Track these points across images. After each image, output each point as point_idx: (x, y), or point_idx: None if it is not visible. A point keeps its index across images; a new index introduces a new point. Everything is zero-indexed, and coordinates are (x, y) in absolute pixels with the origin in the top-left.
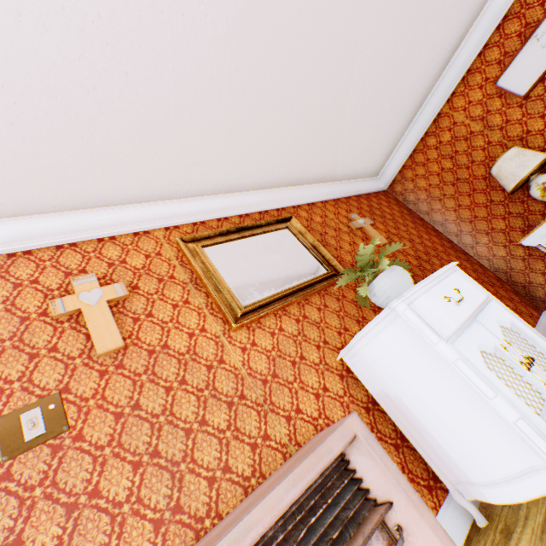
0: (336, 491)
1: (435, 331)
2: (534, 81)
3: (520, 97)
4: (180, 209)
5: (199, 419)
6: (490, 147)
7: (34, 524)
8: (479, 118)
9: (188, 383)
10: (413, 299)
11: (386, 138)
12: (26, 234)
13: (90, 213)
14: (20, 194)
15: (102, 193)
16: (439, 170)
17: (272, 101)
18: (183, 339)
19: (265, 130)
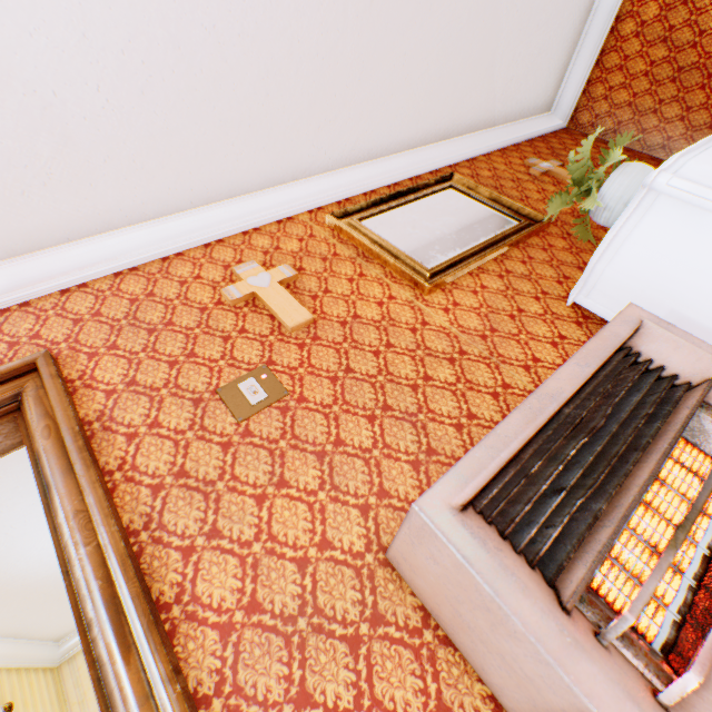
0: (634, 378)
1: None
2: None
3: None
4: (318, 188)
5: (421, 376)
6: None
7: (291, 468)
8: None
9: (395, 346)
10: (676, 169)
11: (558, 44)
12: (172, 236)
13: (227, 205)
14: (157, 188)
15: (234, 177)
16: (647, 66)
17: (407, 8)
18: (373, 309)
19: (402, 56)
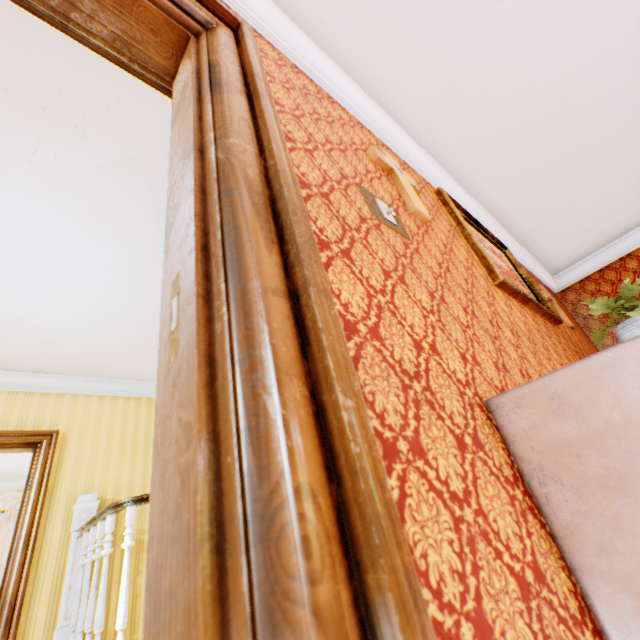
0: None
1: None
2: None
3: None
4: (434, 172)
5: (494, 321)
6: None
7: (409, 280)
8: None
9: (476, 289)
10: None
11: (591, 239)
12: (344, 91)
13: (386, 117)
14: (367, 53)
15: (406, 106)
16: None
17: (570, 124)
18: (462, 258)
19: (541, 149)
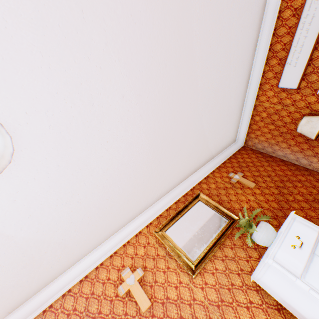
0: None
1: (292, 272)
2: (298, 81)
3: (295, 90)
4: (149, 213)
5: None
6: (291, 114)
7: None
8: (277, 102)
9: (183, 317)
10: (274, 252)
11: (232, 126)
12: (99, 255)
13: (117, 234)
14: (93, 241)
15: (119, 224)
16: (268, 130)
17: (172, 155)
18: (173, 291)
19: (173, 164)
